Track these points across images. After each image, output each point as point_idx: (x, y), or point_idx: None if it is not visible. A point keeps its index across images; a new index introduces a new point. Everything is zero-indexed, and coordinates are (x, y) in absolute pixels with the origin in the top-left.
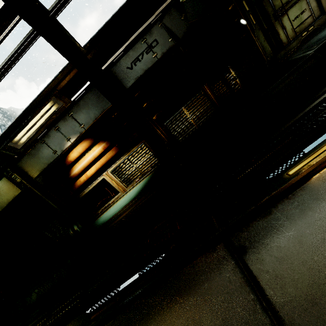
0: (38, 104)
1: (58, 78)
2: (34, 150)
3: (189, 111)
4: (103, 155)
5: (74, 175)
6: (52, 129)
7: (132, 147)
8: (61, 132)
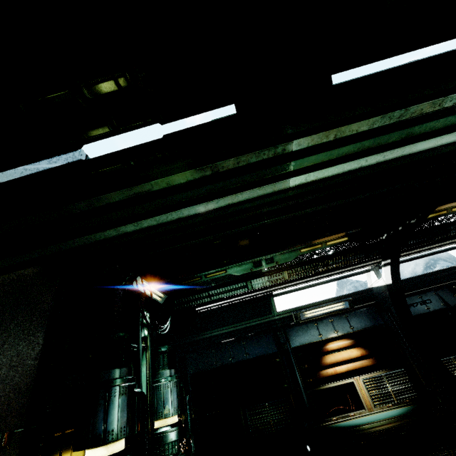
0: (334, 300)
1: (356, 293)
2: (305, 325)
3: None
4: (355, 360)
5: (324, 363)
6: (327, 319)
7: (387, 368)
8: (333, 324)
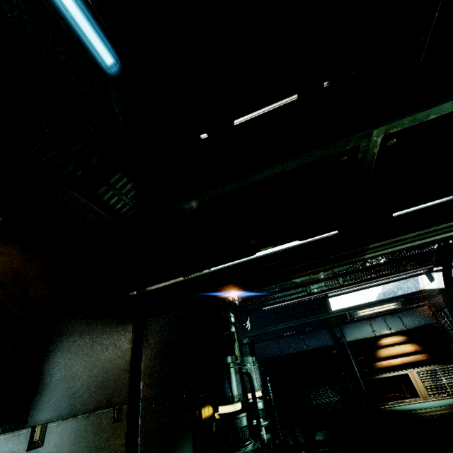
0: (386, 301)
1: (408, 294)
2: (359, 323)
3: None
4: (409, 355)
5: (379, 356)
6: (380, 317)
7: (441, 362)
8: (386, 322)
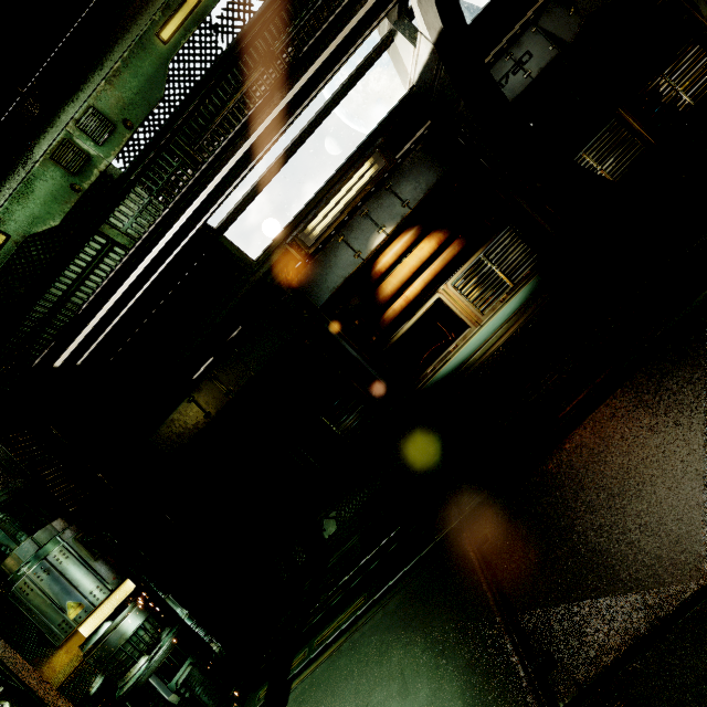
0: (352, 166)
1: (387, 121)
2: (325, 253)
3: (594, 156)
4: (433, 260)
5: (384, 298)
6: (357, 215)
7: (485, 240)
8: (371, 218)
